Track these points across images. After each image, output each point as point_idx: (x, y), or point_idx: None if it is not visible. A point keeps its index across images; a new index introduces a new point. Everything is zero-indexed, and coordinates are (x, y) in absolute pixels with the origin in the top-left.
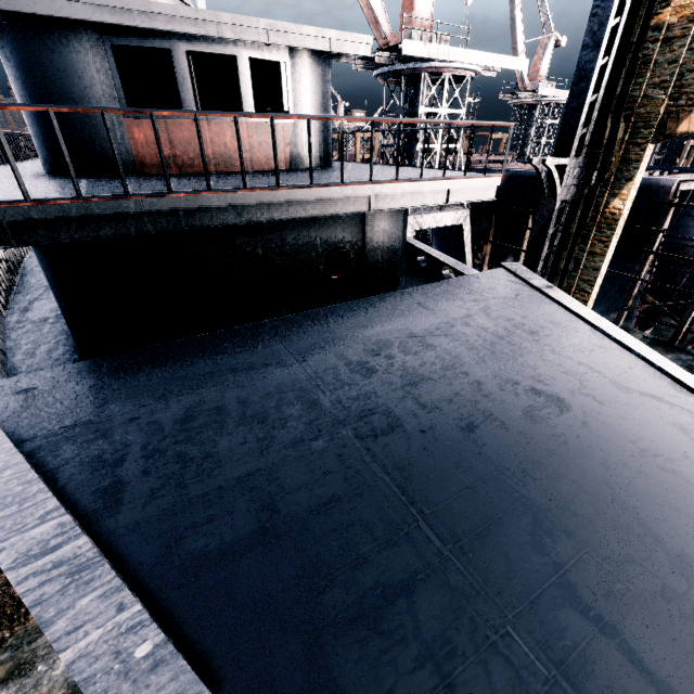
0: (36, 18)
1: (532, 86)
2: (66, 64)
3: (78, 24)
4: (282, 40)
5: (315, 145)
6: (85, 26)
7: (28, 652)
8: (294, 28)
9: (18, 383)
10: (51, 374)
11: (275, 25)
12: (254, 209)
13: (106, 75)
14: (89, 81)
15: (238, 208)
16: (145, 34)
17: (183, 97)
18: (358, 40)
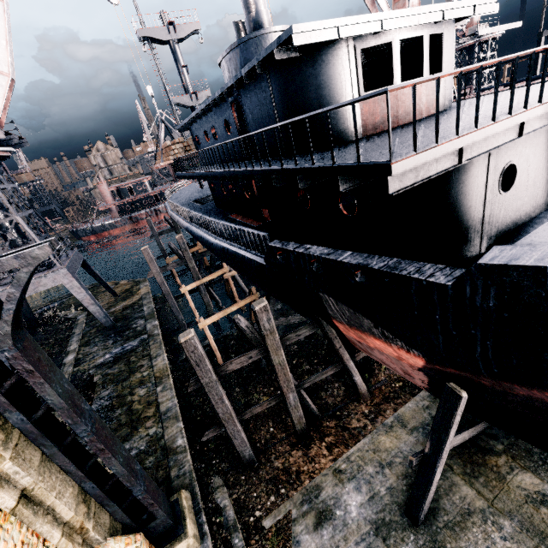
0: (322, 45)
1: (470, 31)
2: (334, 71)
3: (343, 42)
4: (449, 16)
5: (449, 91)
6: (346, 42)
7: (320, 503)
8: (457, 5)
9: (535, 240)
10: (543, 233)
11: (448, 6)
12: (547, 115)
13: (353, 72)
14: (344, 79)
15: (541, 116)
16: (377, 36)
17: (395, 73)
18: (489, 1)
